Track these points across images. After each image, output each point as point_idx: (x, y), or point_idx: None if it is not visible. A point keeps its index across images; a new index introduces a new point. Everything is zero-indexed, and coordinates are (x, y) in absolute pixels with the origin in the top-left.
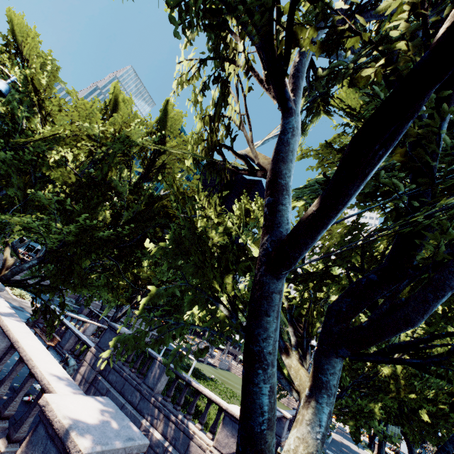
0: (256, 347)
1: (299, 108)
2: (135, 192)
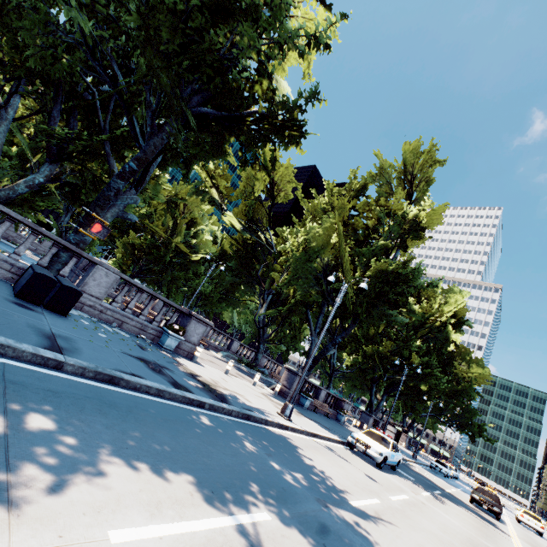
0: None
1: None
2: None
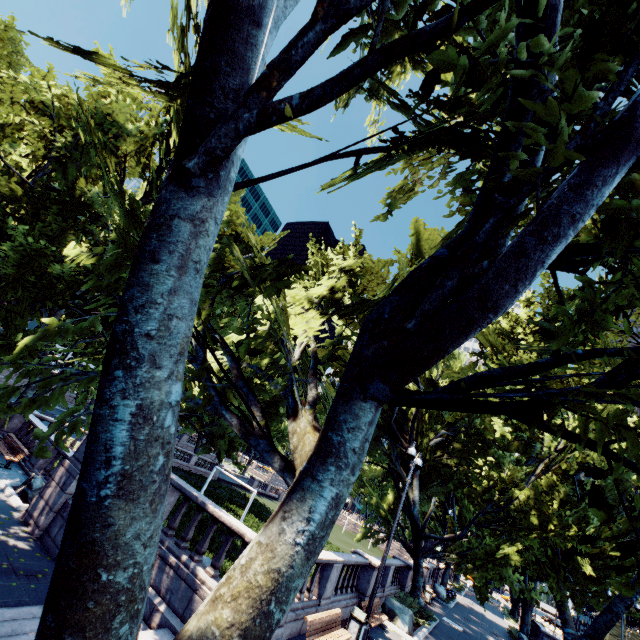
0: (120, 326)
1: None
2: None
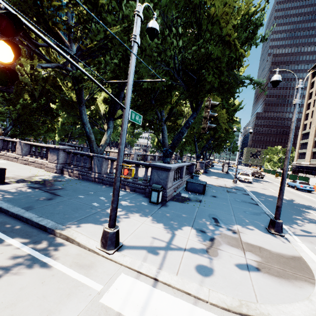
0: (83, 122)
1: (74, 47)
2: (34, 79)
